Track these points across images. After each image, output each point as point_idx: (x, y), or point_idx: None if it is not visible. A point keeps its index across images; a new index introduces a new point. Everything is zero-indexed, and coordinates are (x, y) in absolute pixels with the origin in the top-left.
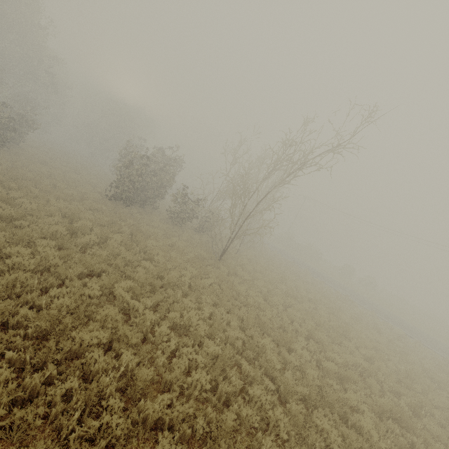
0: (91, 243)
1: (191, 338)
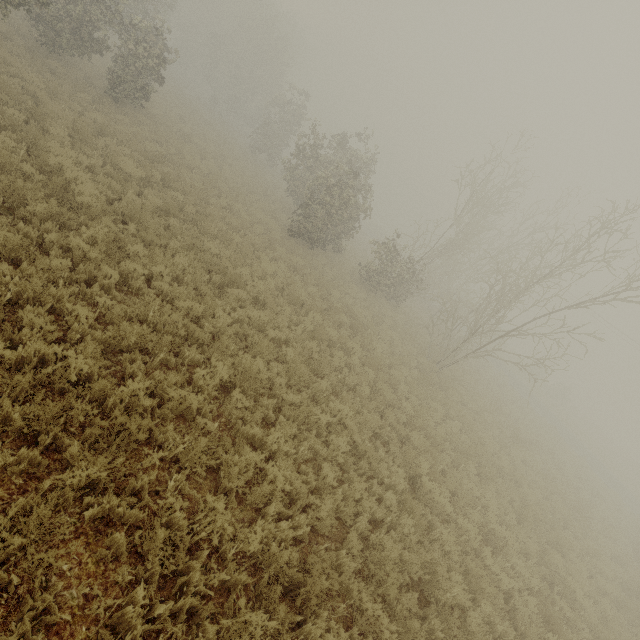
0: (341, 365)
1: (505, 559)
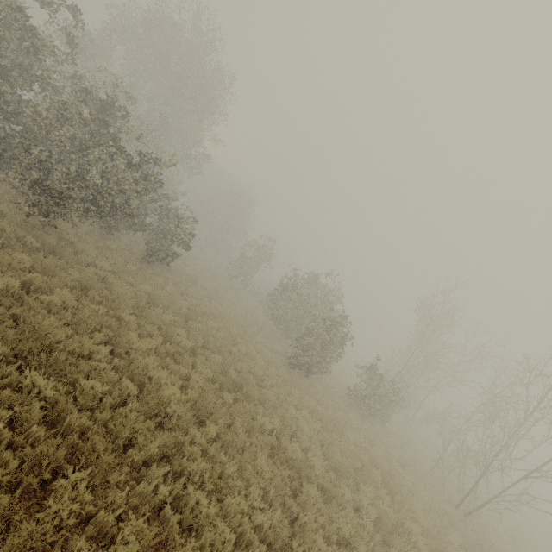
0: None
1: None
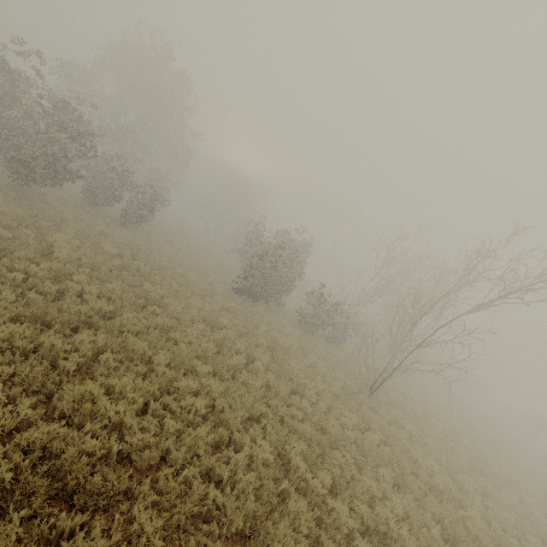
0: (239, 366)
1: None
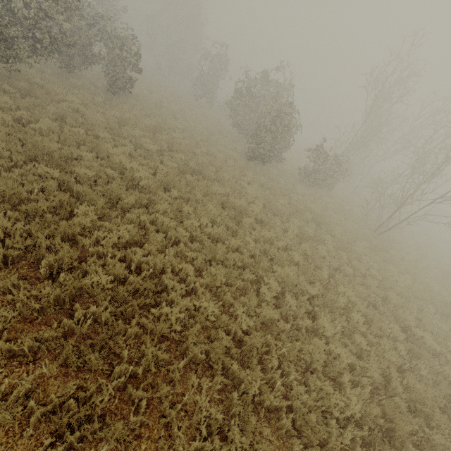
0: (324, 254)
1: None
